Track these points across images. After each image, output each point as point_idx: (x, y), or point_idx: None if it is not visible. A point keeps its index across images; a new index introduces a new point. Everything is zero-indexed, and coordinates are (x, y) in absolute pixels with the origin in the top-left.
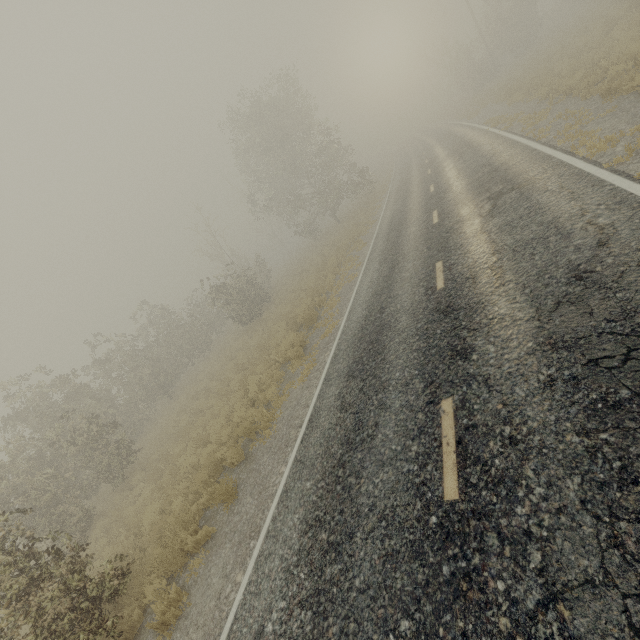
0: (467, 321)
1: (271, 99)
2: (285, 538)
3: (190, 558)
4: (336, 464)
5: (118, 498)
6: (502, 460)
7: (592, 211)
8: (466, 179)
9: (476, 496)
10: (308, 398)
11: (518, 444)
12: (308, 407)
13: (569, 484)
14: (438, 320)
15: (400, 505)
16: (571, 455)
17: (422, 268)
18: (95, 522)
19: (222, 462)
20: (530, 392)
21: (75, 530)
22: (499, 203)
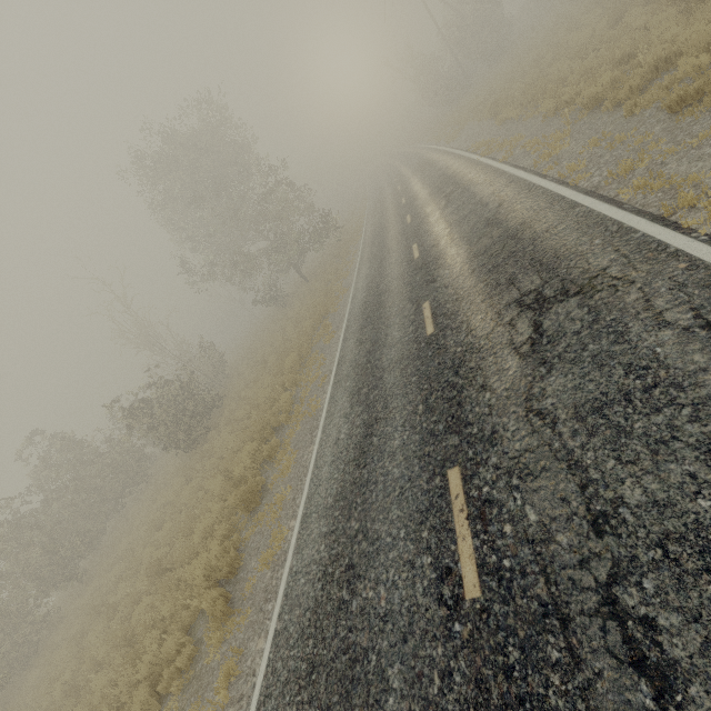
0: None
1: (189, 132)
2: None
3: None
4: None
5: None
6: None
7: None
8: (466, 246)
9: None
10: None
11: None
12: None
13: None
14: None
15: None
16: None
17: (421, 468)
18: None
19: None
20: None
21: None
22: (548, 326)
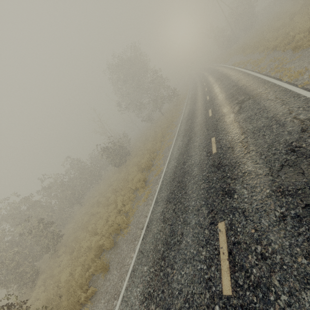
0: (230, 173)
1: (128, 57)
2: (132, 304)
3: (83, 306)
4: (160, 257)
5: (52, 262)
6: (257, 270)
7: (295, 111)
8: (225, 93)
9: (243, 295)
10: (147, 211)
11: (267, 259)
12: (146, 217)
13: (304, 296)
14: (214, 171)
15: (196, 293)
16: (303, 273)
17: (204, 140)
18: (40, 275)
19: (103, 246)
20: (271, 223)
21: (29, 280)
22: (243, 106)
